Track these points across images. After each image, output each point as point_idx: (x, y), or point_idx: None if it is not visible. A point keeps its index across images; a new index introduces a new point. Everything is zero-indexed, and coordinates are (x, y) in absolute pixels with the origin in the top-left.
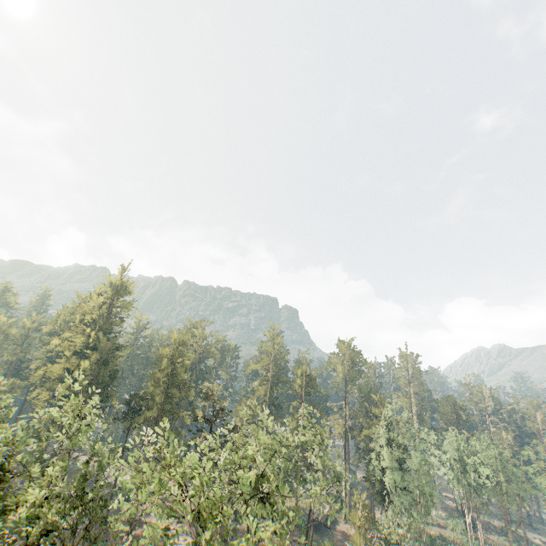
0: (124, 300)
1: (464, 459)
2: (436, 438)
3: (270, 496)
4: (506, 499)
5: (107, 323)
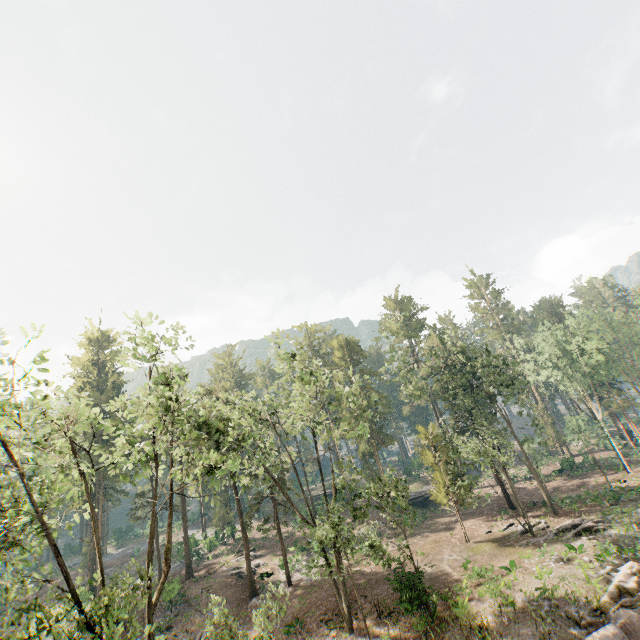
0: (112, 351)
1: (567, 349)
2: (522, 341)
3: (215, 423)
4: (635, 369)
5: (101, 382)
